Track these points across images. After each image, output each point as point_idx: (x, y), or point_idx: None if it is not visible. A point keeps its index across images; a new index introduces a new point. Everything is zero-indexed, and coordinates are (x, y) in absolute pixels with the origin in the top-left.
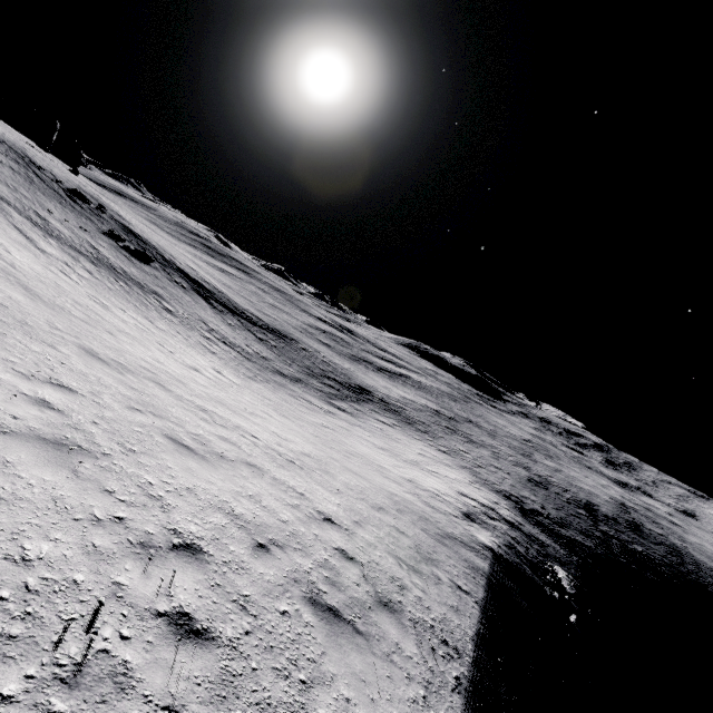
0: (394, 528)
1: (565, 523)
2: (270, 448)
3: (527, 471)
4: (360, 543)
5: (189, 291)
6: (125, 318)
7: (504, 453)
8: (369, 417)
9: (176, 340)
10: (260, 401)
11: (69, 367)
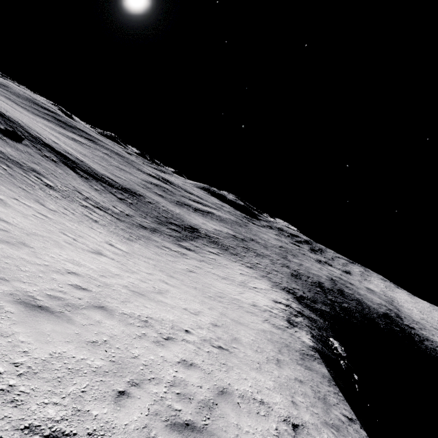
0: (297, 381)
1: (315, 299)
2: (202, 340)
3: (289, 269)
4: (316, 435)
5: (59, 163)
6: (22, 210)
7: (275, 259)
8: (204, 250)
9: (68, 219)
10: (149, 266)
11: (26, 366)
